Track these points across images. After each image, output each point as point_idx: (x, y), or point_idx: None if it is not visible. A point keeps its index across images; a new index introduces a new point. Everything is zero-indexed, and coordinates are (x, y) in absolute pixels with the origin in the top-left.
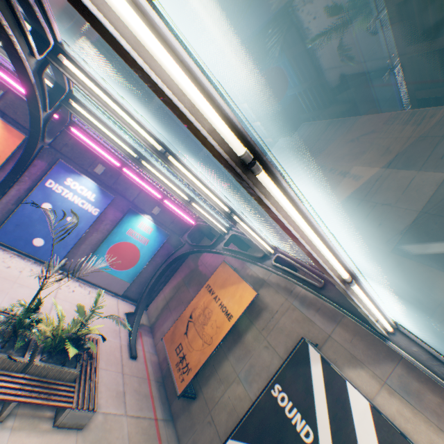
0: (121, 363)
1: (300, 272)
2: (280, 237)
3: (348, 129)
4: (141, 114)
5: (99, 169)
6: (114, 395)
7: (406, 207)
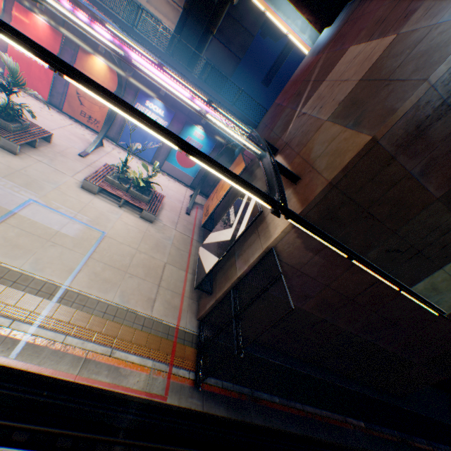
0: (179, 213)
1: (279, 151)
2: (281, 130)
3: (371, 1)
4: (207, 37)
5: (162, 92)
6: (171, 221)
7: (354, 79)
